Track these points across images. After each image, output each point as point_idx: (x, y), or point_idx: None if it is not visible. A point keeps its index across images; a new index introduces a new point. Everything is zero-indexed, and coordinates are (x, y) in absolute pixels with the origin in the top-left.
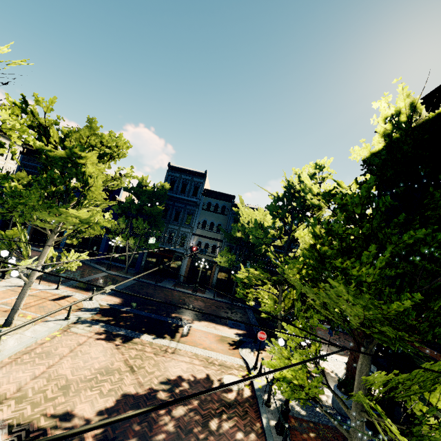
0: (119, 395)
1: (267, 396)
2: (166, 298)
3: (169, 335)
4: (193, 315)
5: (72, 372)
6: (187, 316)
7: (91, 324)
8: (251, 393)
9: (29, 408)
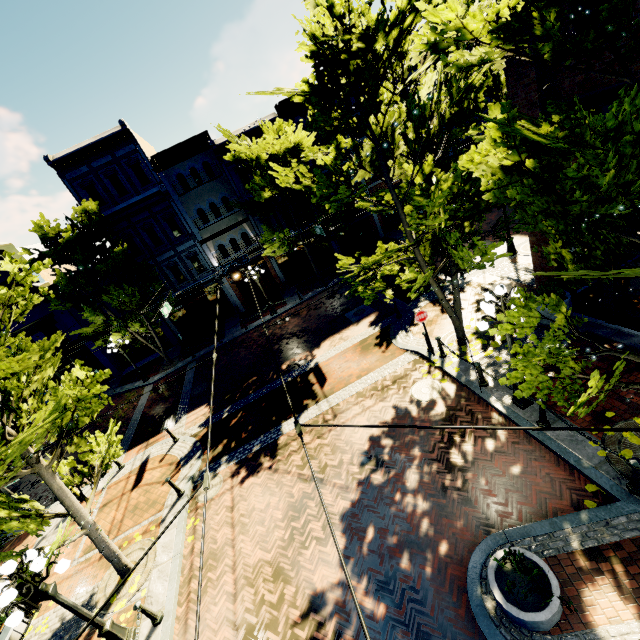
0: (339, 524)
1: (479, 378)
2: (253, 352)
3: (307, 398)
4: (305, 346)
5: (263, 549)
6: (299, 354)
7: (214, 470)
8: (454, 385)
9: (271, 635)
